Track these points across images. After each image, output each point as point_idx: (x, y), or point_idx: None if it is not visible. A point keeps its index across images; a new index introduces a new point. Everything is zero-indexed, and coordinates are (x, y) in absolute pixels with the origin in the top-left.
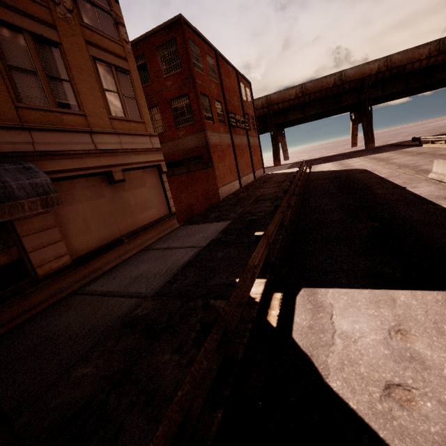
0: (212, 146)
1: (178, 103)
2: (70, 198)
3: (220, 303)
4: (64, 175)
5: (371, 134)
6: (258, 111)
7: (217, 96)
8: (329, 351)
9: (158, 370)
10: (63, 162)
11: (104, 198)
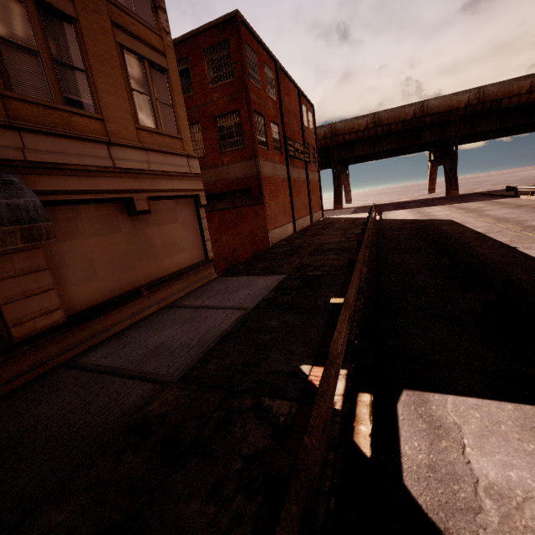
0: (264, 178)
1: (225, 121)
2: (71, 230)
3: (279, 406)
4: (65, 197)
5: (454, 178)
6: (320, 141)
7: (274, 117)
8: (476, 525)
9: (179, 534)
10: (65, 180)
11: (119, 234)
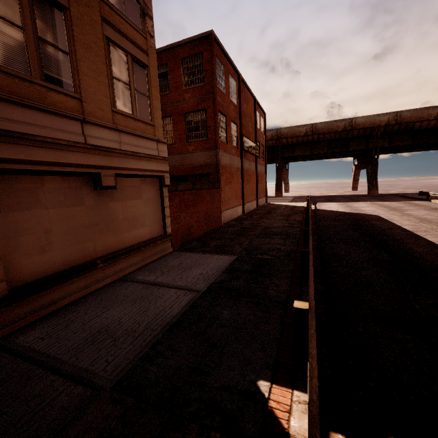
0: (222, 166)
1: (193, 117)
2: (31, 199)
3: None
4: (28, 167)
5: (375, 181)
6: (267, 141)
7: (234, 118)
8: None
9: None
10: (31, 150)
11: (82, 207)
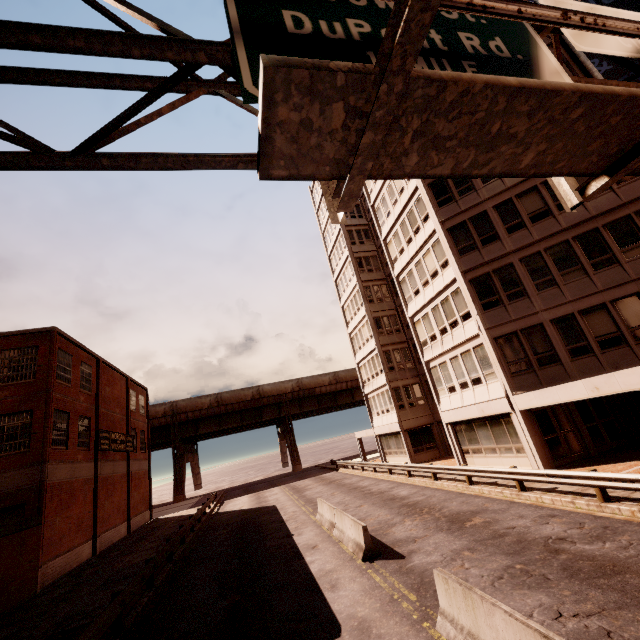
0: (53, 486)
1: (9, 420)
2: None
3: None
4: None
5: (296, 453)
6: (159, 419)
7: (86, 410)
8: None
9: None
10: None
11: None
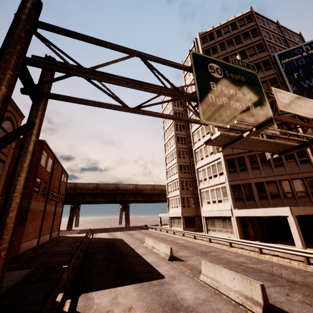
0: (31, 210)
1: None
2: None
3: (36, 307)
4: None
5: (128, 218)
6: (67, 190)
7: (47, 179)
8: (91, 309)
9: None
10: None
11: None
